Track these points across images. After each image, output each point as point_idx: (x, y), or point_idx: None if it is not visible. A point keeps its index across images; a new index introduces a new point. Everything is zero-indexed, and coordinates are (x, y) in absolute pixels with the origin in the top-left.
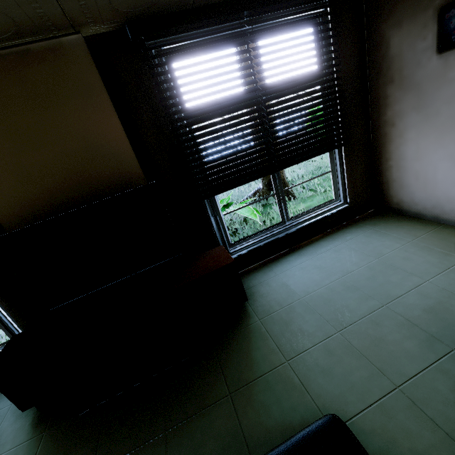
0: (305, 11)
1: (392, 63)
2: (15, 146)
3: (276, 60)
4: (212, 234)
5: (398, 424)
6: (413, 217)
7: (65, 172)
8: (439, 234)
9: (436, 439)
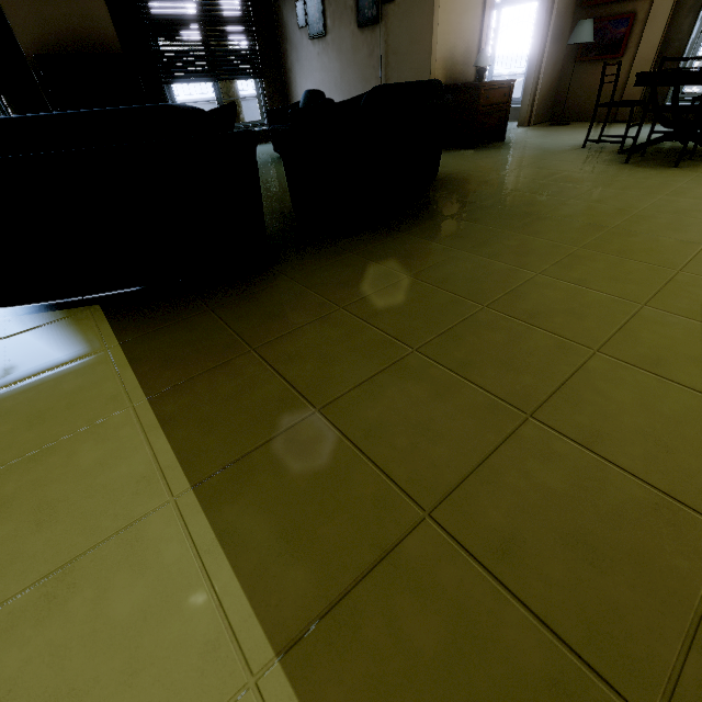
0: None
1: (286, 28)
2: None
3: None
4: None
5: None
6: None
7: (69, 29)
8: None
9: None
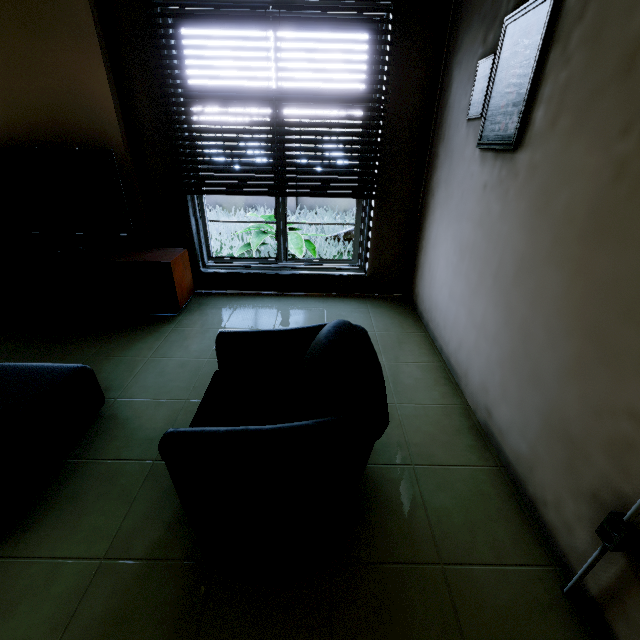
0: (353, 10)
1: (448, 114)
2: (6, 67)
3: (302, 61)
4: (191, 236)
5: (155, 413)
6: (417, 316)
7: (47, 109)
8: (406, 337)
9: (161, 428)
